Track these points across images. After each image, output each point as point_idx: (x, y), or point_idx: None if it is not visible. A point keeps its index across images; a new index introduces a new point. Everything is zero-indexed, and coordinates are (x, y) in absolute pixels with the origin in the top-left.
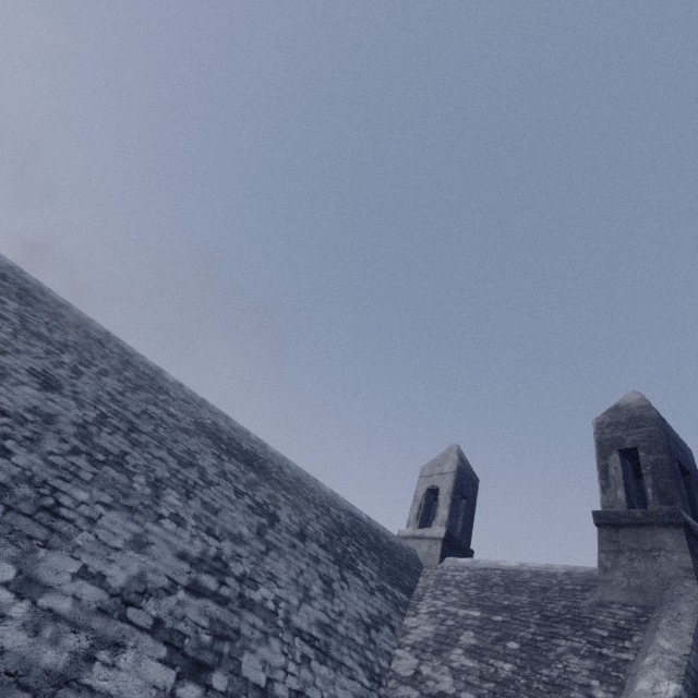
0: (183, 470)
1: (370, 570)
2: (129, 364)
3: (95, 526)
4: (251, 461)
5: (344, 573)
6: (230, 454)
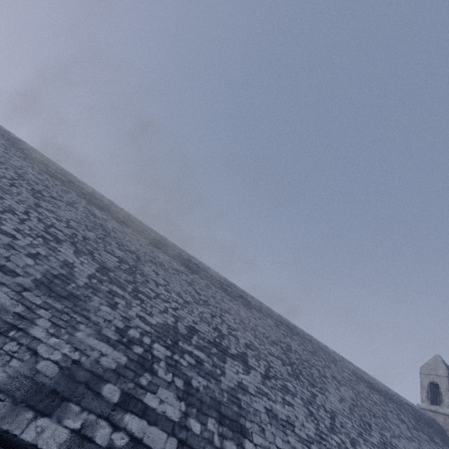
0: (378, 407)
1: (438, 441)
2: (321, 349)
3: (398, 447)
4: (374, 388)
5: (436, 445)
6: (369, 387)
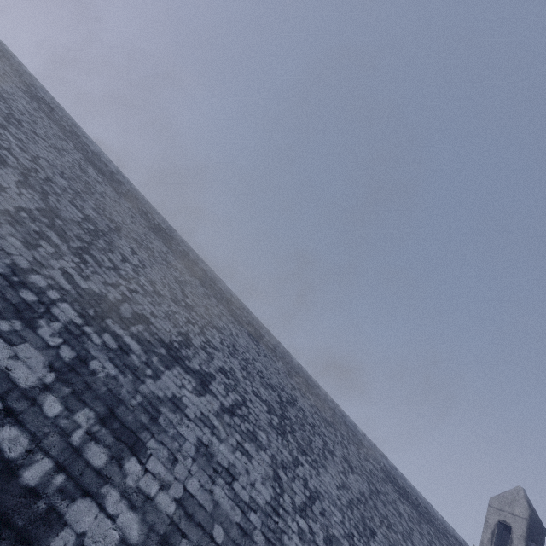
0: (401, 521)
1: None
2: (346, 424)
3: None
4: (408, 498)
5: None
6: (400, 494)
